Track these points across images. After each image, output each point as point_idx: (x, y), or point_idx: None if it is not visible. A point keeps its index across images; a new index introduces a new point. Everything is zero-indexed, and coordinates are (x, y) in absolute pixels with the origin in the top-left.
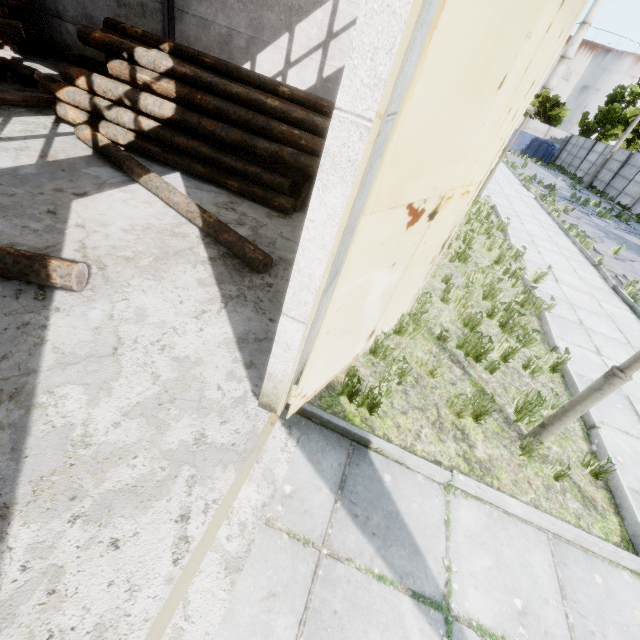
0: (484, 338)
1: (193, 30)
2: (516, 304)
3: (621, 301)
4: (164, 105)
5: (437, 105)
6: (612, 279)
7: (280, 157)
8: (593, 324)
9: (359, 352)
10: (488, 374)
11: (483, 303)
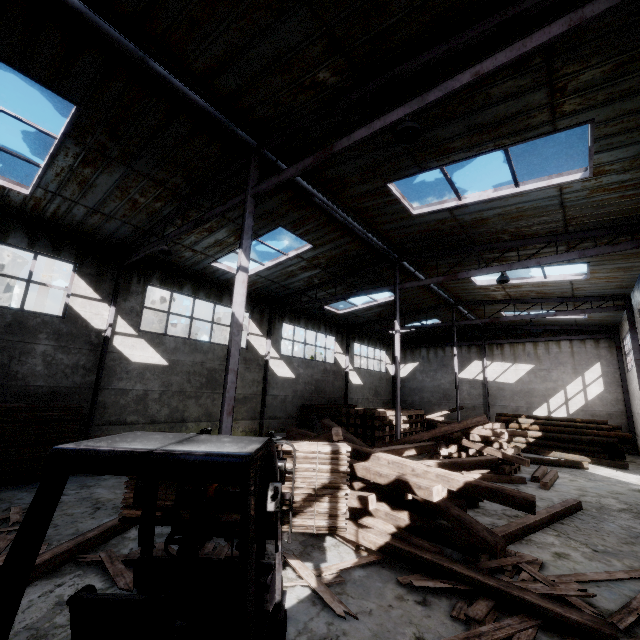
0: None
1: (499, 410)
2: None
3: None
4: (536, 432)
5: None
6: None
7: (593, 440)
8: None
9: None
10: None
11: None
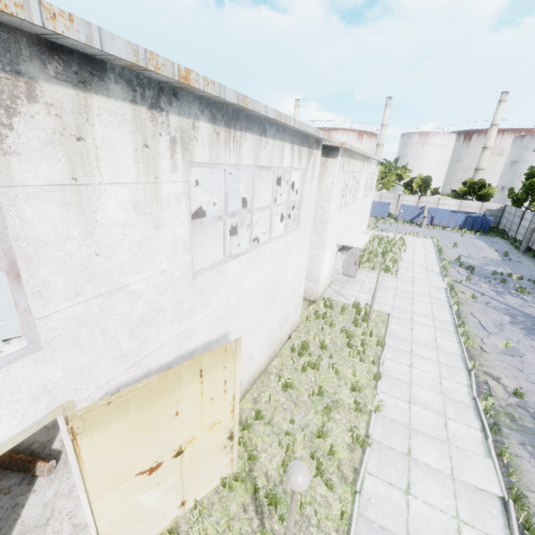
0: (274, 495)
1: None
2: (332, 448)
3: (476, 415)
4: None
5: (115, 460)
6: (482, 385)
7: None
8: (422, 453)
9: (178, 515)
10: (280, 524)
11: (317, 442)
